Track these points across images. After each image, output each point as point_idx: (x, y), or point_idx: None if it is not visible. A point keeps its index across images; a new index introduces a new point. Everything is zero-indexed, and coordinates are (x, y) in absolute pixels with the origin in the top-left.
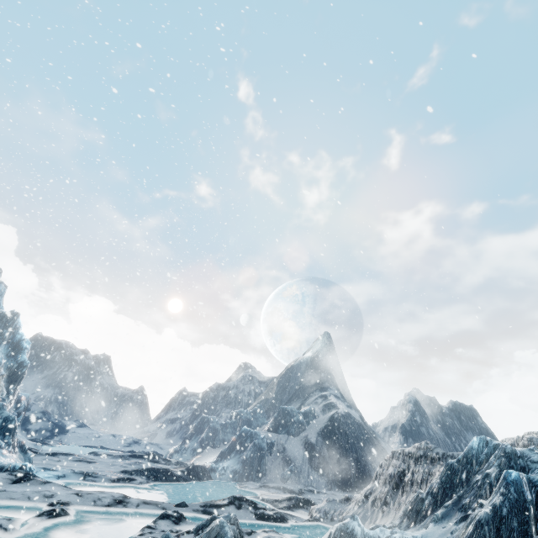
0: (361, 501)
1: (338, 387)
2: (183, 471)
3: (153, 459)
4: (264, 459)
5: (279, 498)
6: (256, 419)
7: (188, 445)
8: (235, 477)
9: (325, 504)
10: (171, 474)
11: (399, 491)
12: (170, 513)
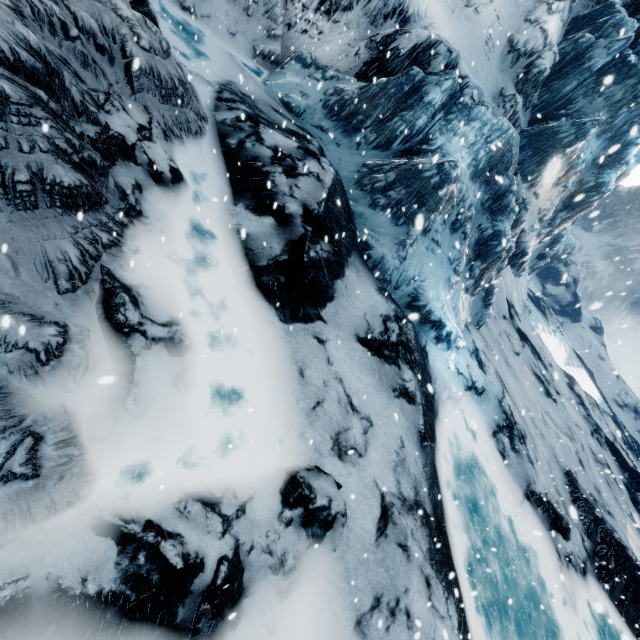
0: None
1: None
2: None
3: (635, 490)
4: None
5: None
6: None
7: None
8: None
9: None
10: None
11: None
12: None
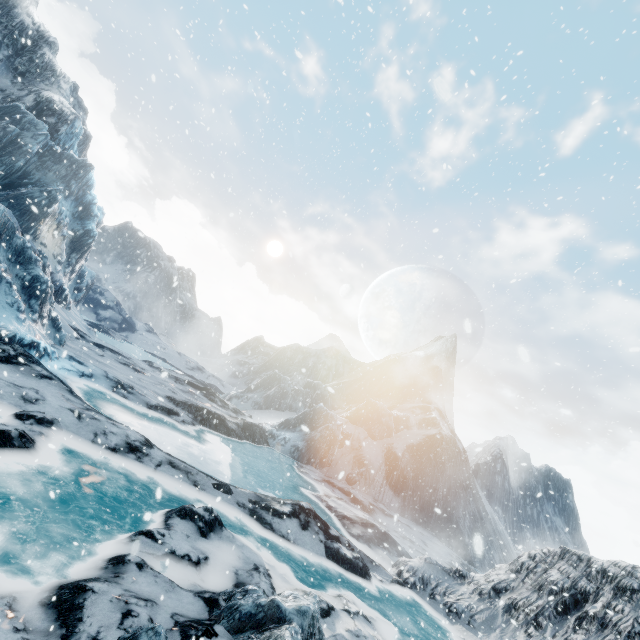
0: (485, 592)
1: (444, 405)
2: (239, 424)
3: (209, 395)
4: (333, 448)
5: (349, 513)
6: (333, 399)
7: (251, 395)
8: (295, 454)
9: (423, 565)
10: (223, 423)
11: (569, 620)
12: (198, 510)
